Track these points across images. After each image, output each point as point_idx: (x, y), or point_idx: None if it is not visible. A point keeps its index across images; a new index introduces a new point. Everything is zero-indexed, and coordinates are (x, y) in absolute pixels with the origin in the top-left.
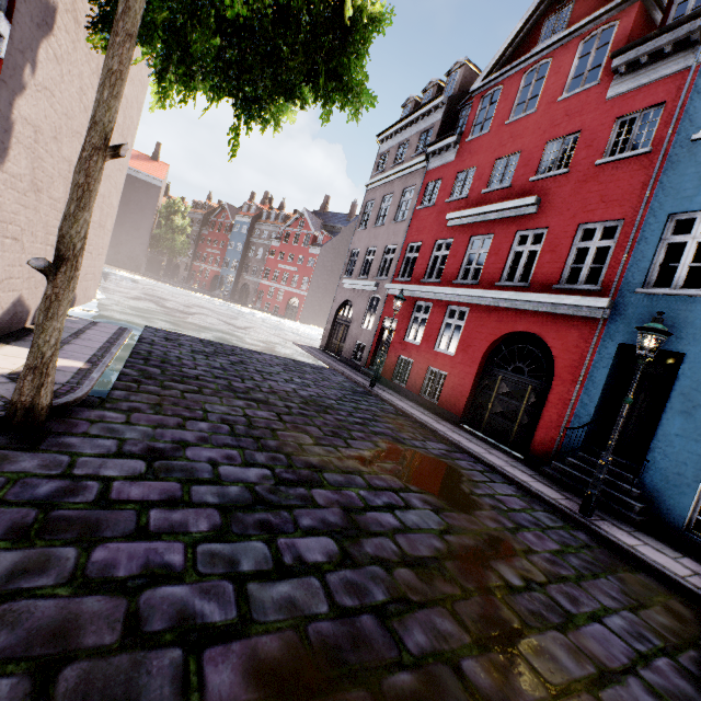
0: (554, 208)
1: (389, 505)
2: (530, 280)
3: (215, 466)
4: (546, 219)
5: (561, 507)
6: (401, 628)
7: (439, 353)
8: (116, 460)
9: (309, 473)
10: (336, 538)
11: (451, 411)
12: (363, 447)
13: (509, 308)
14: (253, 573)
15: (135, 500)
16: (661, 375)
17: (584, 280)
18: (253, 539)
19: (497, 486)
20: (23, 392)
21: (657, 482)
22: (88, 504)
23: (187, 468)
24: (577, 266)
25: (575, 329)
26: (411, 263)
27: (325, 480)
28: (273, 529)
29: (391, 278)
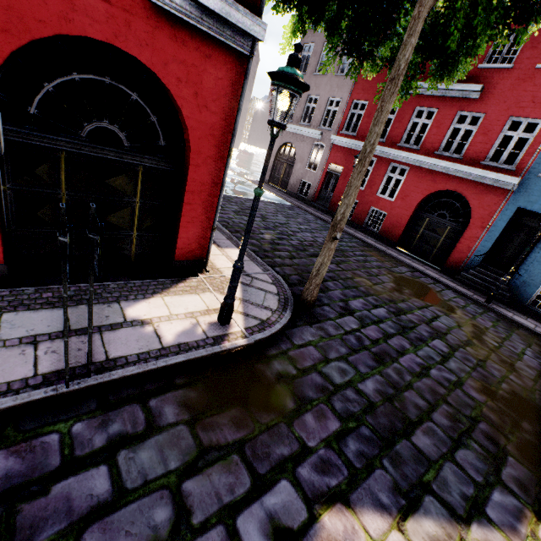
0: (494, 98)
1: (433, 317)
2: (463, 154)
3: (369, 311)
4: (485, 106)
5: (478, 301)
6: (489, 370)
7: (381, 198)
8: (345, 318)
9: (395, 306)
10: (439, 339)
11: (389, 238)
12: (387, 280)
13: (443, 173)
14: (440, 360)
15: (377, 338)
16: (536, 227)
17: (503, 161)
18: (424, 346)
19: (447, 293)
20: (313, 296)
21: (519, 283)
22: (372, 344)
23: (365, 316)
24: (501, 149)
25: (490, 194)
26: (355, 119)
27: (403, 308)
28: (422, 340)
29: (336, 131)
